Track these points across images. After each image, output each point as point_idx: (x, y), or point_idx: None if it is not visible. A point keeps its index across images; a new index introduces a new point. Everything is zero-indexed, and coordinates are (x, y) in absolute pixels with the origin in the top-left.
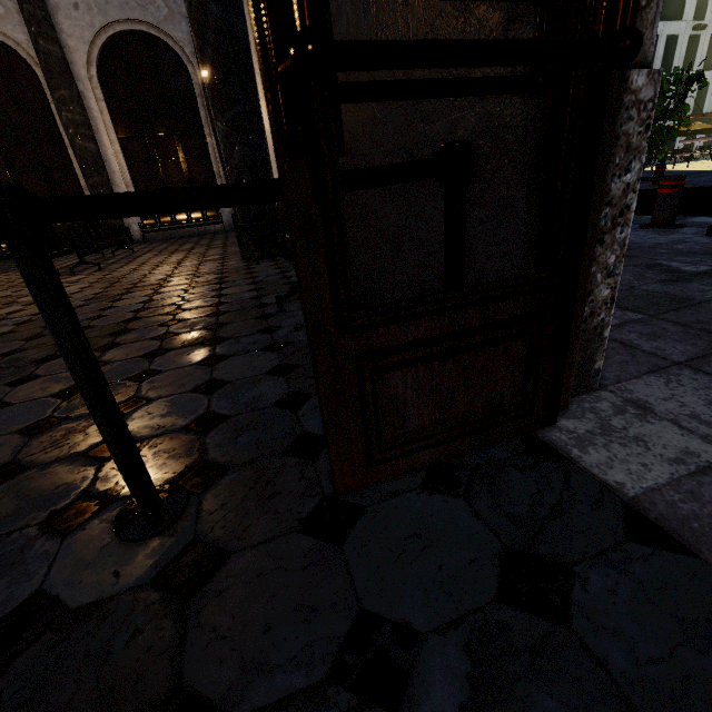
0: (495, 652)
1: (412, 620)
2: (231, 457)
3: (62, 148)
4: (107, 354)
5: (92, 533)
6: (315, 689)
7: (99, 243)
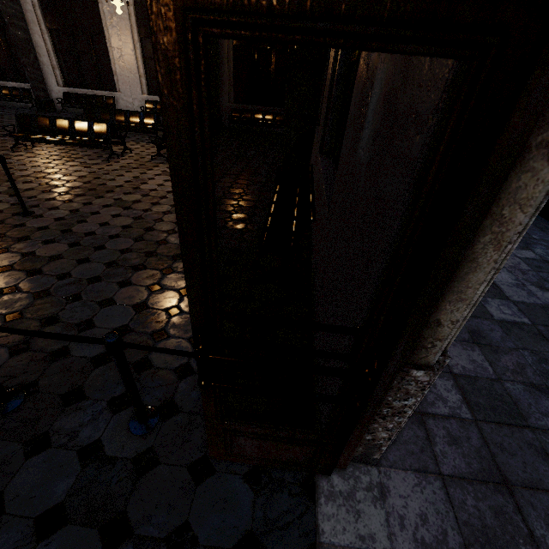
0: None
1: (200, 536)
2: (184, 404)
3: None
4: (165, 278)
5: (122, 419)
6: (159, 540)
7: None
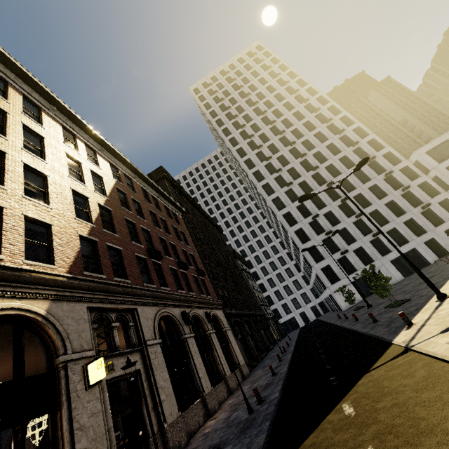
0: None
1: None
2: None
3: None
4: None
5: None
6: None
7: None
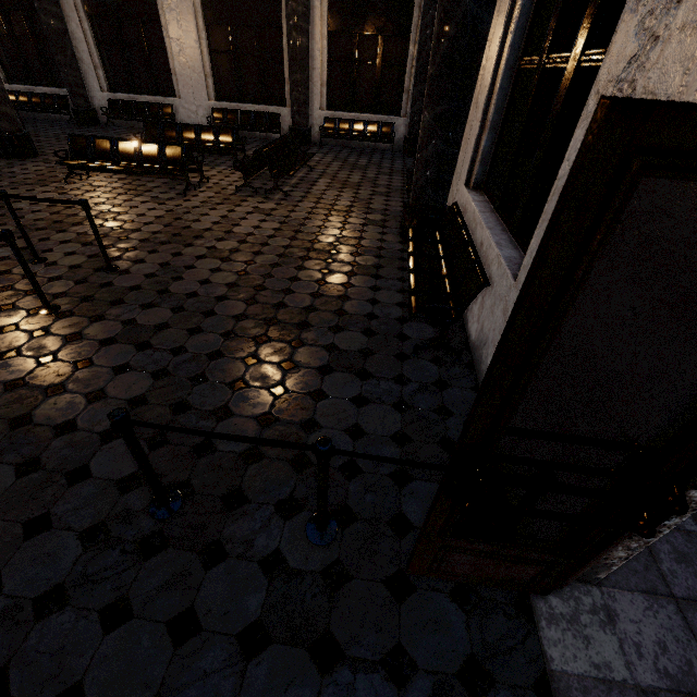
0: (443, 694)
1: (417, 660)
2: (360, 510)
3: (278, 30)
4: (296, 353)
5: (296, 526)
6: (374, 662)
7: (291, 172)
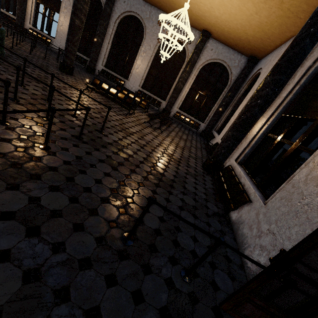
0: None
1: None
2: (199, 273)
3: (173, 78)
4: (170, 196)
5: (177, 270)
6: None
7: (167, 126)
